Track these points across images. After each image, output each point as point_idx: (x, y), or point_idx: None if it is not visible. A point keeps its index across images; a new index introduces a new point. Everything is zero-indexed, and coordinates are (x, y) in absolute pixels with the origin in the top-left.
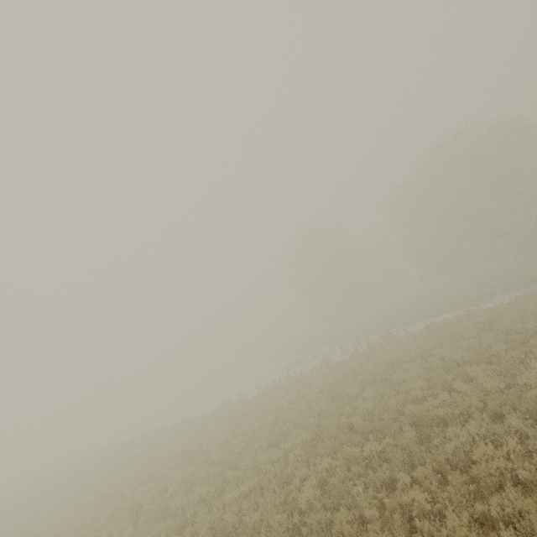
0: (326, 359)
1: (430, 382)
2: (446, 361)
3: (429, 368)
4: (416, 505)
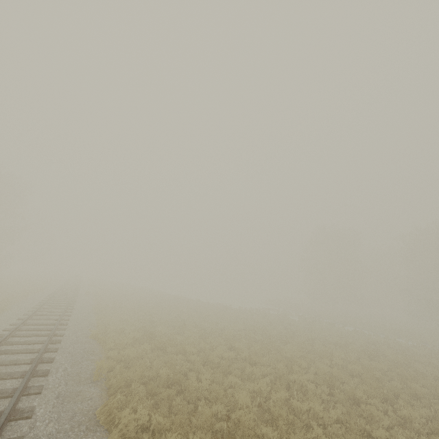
0: (286, 315)
1: (308, 339)
2: (331, 341)
3: (319, 338)
4: (254, 347)
